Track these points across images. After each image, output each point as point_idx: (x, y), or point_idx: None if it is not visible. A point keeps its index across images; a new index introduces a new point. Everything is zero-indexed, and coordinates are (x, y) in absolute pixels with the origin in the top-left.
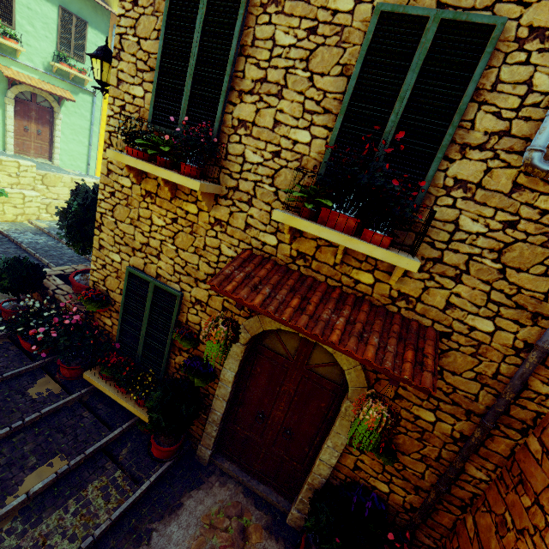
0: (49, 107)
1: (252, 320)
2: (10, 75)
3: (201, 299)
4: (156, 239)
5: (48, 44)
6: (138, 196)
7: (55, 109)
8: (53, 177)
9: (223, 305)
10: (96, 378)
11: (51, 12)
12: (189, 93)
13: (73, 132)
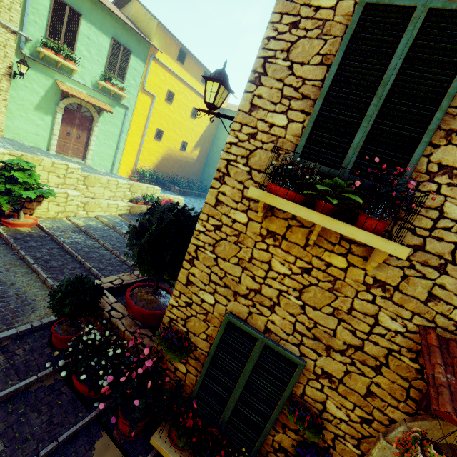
0: (90, 116)
1: (427, 424)
2: (65, 90)
3: (331, 373)
4: (272, 288)
5: (98, 66)
6: (255, 234)
7: (94, 118)
8: (93, 178)
9: (368, 389)
10: (167, 447)
11: (105, 42)
12: (368, 128)
13: (105, 137)
